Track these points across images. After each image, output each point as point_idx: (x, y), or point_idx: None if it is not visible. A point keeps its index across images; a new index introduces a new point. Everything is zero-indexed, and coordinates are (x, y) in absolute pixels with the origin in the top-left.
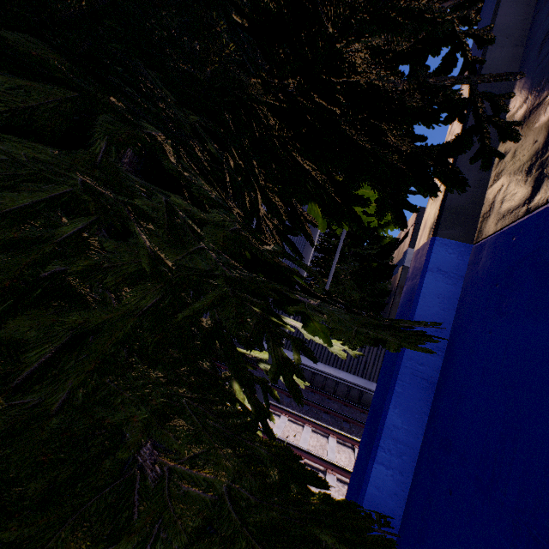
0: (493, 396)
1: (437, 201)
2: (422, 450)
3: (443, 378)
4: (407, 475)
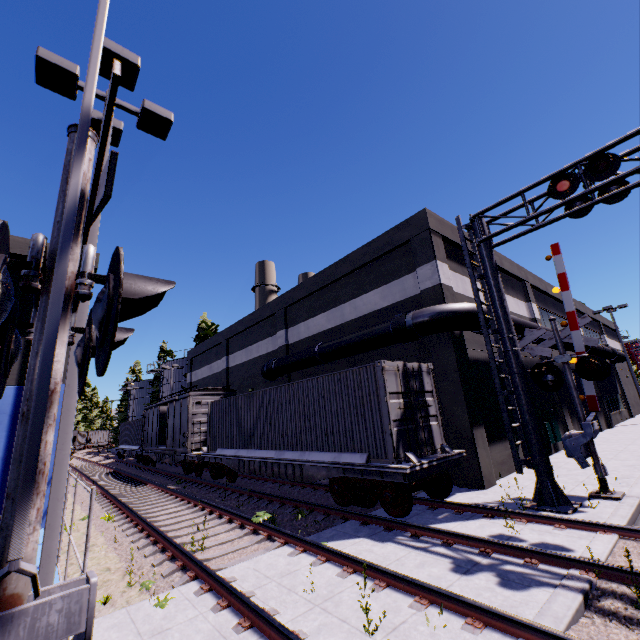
0: None
1: None
2: None
3: None
4: None
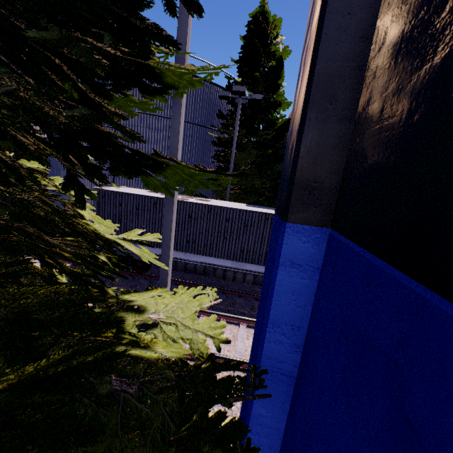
0: None
1: (289, 162)
2: (285, 436)
3: (300, 382)
4: (275, 449)
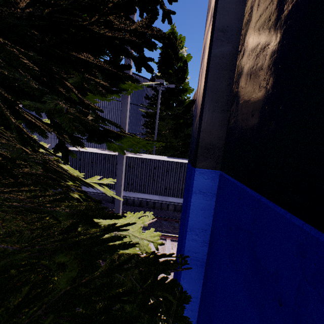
0: (228, 322)
1: (195, 133)
2: (201, 300)
3: (208, 263)
4: (195, 311)
